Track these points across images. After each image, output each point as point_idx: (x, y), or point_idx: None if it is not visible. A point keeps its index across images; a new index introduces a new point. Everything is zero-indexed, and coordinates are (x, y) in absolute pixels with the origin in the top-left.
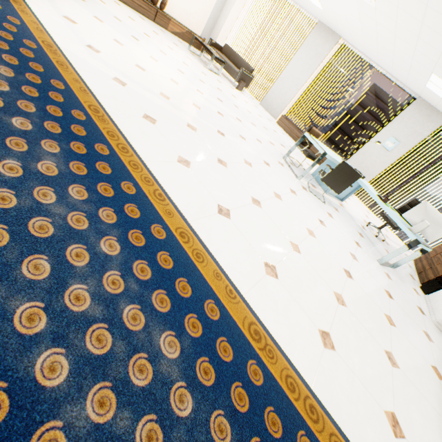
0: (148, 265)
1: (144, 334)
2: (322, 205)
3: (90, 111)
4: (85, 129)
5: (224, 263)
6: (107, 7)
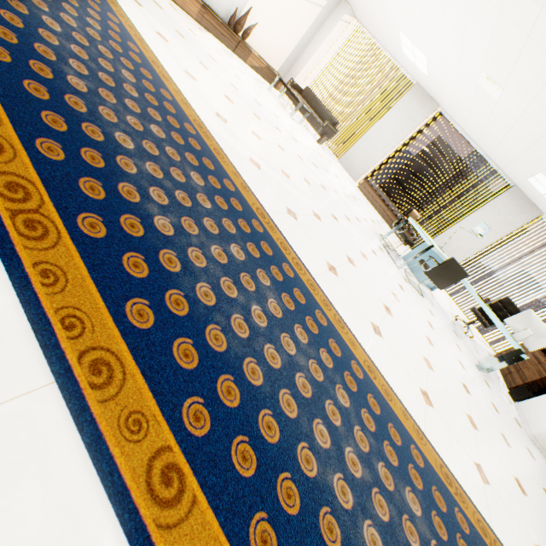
0: (368, 413)
1: (397, 493)
2: (422, 300)
3: (260, 217)
4: (268, 245)
5: (401, 397)
6: (199, 42)
